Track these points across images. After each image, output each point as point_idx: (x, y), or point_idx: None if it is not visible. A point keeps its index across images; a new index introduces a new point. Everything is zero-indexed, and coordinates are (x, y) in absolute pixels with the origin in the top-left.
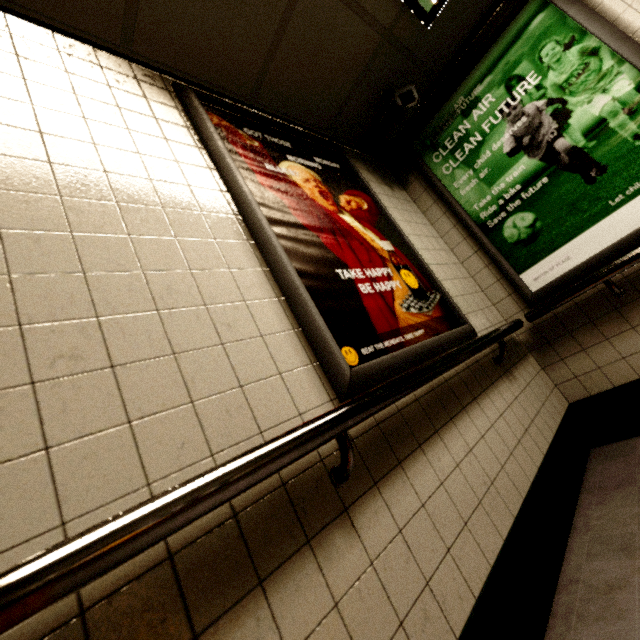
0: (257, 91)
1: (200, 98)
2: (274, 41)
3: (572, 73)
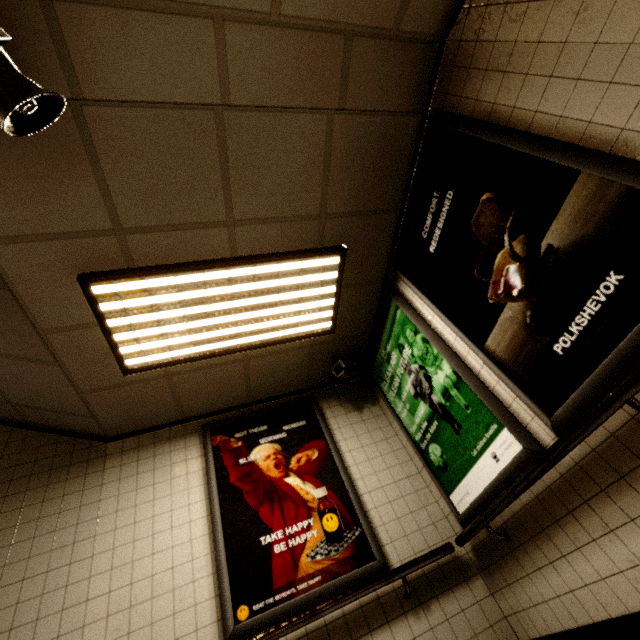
0: (250, 397)
1: (213, 428)
2: (246, 381)
3: (422, 351)
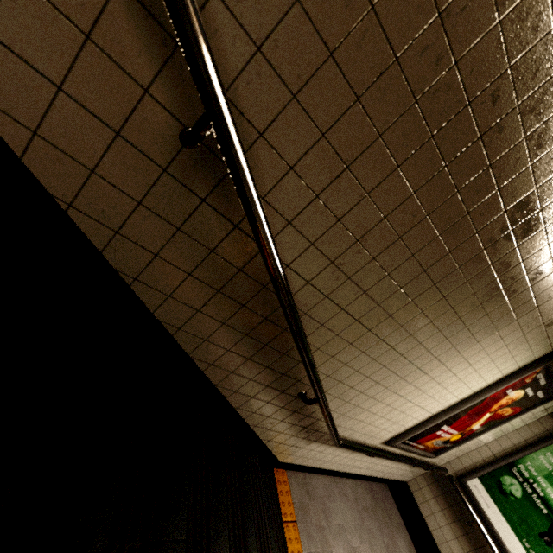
0: None
1: None
2: None
3: None
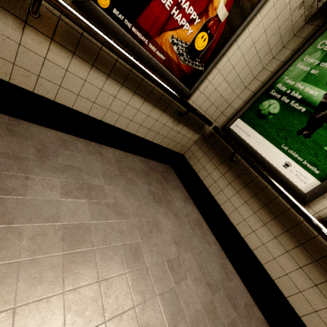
0: None
1: None
2: None
3: None
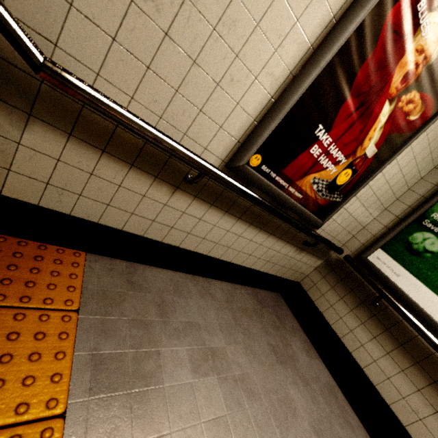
0: None
1: None
2: None
3: None
